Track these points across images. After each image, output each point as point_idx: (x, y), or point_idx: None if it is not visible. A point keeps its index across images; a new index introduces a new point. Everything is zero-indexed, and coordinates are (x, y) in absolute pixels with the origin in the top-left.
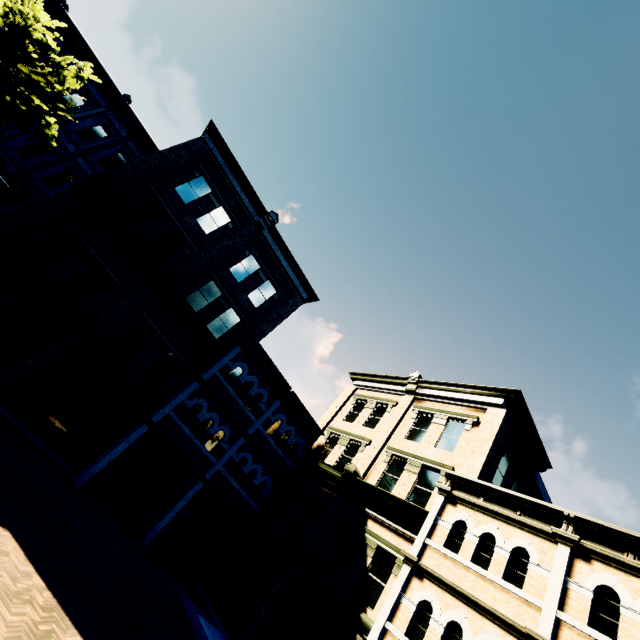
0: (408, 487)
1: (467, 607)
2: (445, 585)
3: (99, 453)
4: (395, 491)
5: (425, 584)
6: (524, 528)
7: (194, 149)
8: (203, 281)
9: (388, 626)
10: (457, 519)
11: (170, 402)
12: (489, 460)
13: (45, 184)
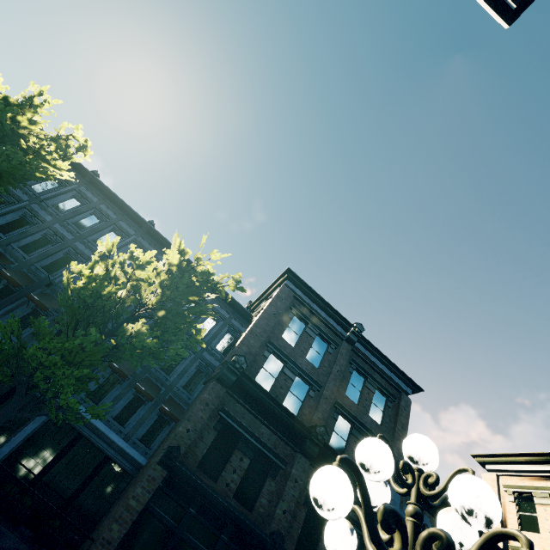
0: None
1: None
2: None
3: None
4: None
5: None
6: None
7: (284, 296)
8: (333, 419)
9: None
10: None
11: None
12: None
13: (164, 371)
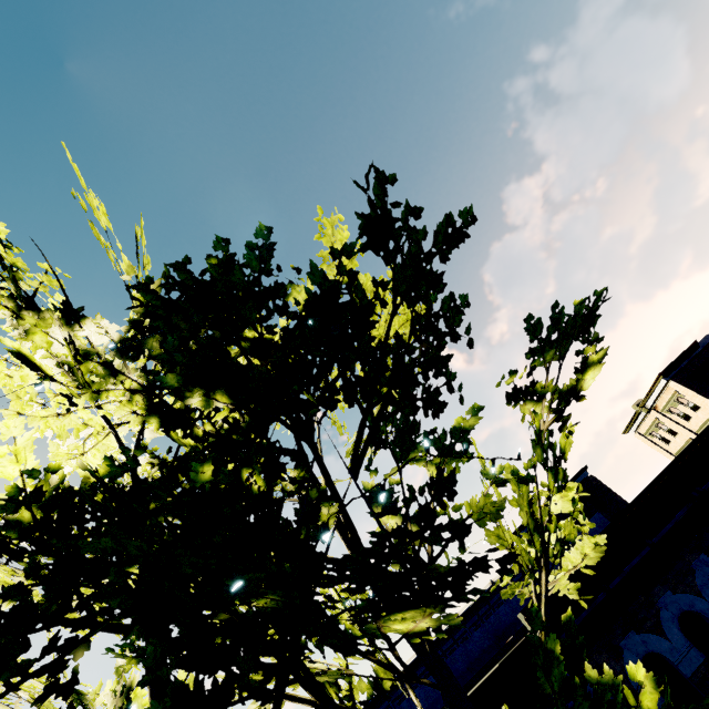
0: None
1: None
2: None
3: None
4: None
5: None
6: None
7: None
8: None
9: None
10: None
11: None
12: (708, 396)
13: None
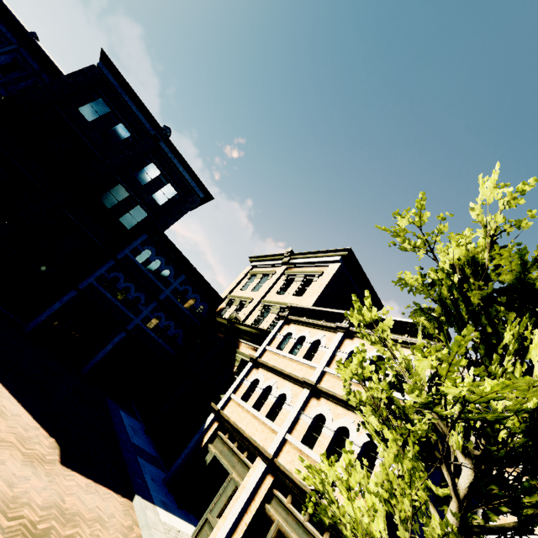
0: (269, 323)
1: (278, 377)
2: (269, 368)
3: (42, 311)
4: (261, 326)
5: (259, 371)
6: (323, 328)
7: (90, 75)
8: (112, 184)
9: (232, 396)
10: (288, 332)
11: (92, 274)
12: (322, 297)
13: None
